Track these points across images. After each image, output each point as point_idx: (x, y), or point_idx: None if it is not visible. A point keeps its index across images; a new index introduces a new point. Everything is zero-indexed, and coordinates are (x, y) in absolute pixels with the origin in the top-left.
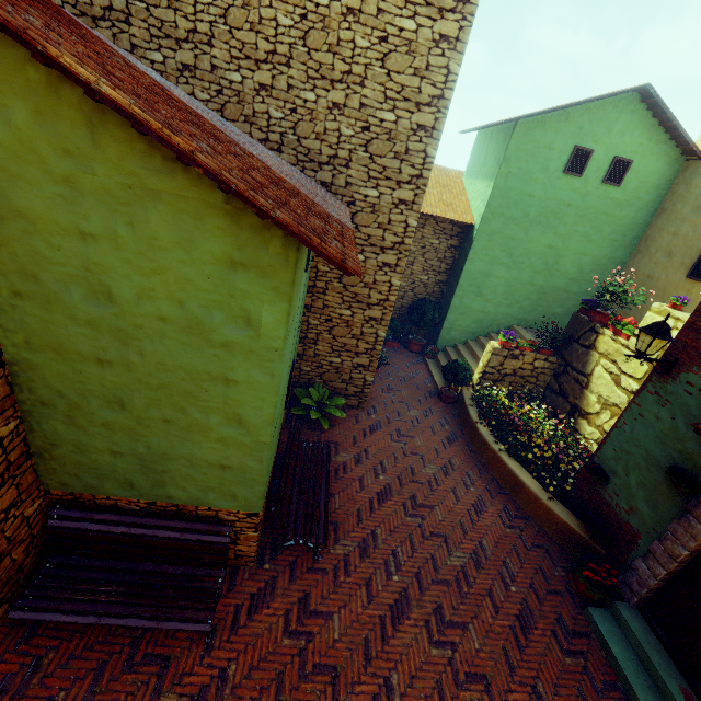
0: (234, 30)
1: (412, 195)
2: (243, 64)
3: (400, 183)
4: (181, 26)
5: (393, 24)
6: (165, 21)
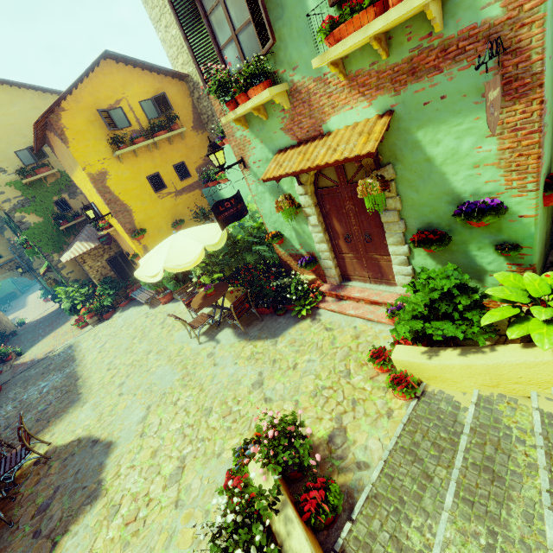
0: None
1: None
2: None
3: None
4: None
5: None
6: None
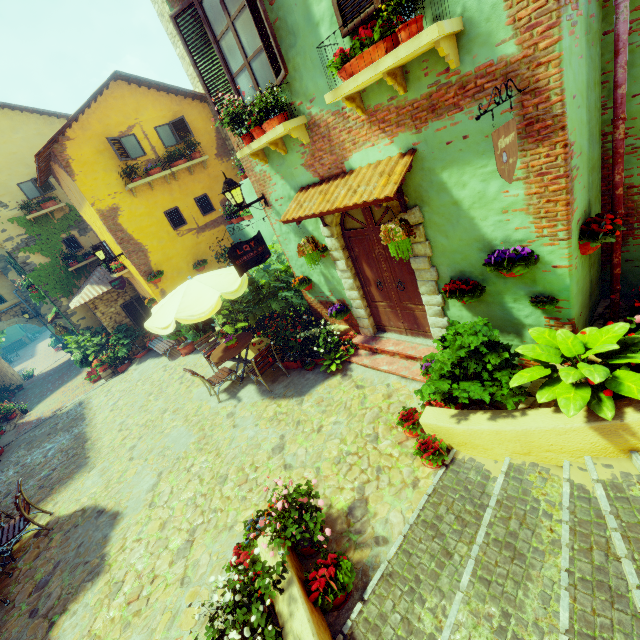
0: None
1: None
2: None
3: None
4: None
5: None
6: None
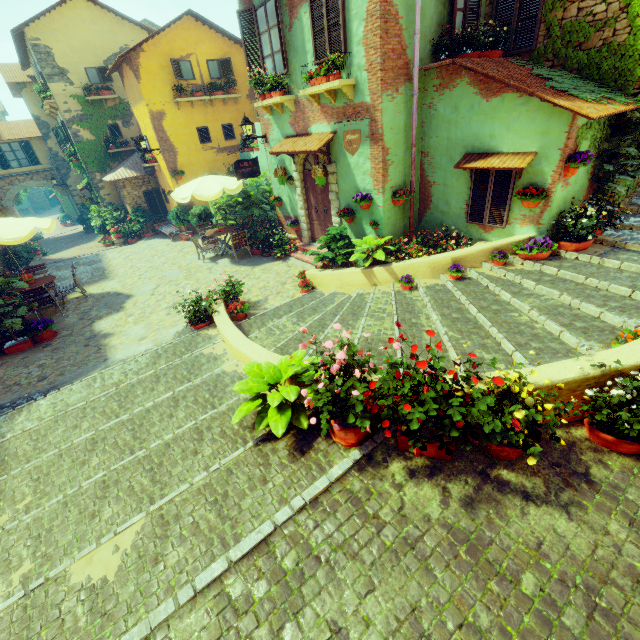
0: None
1: None
2: None
3: None
4: None
5: None
6: None
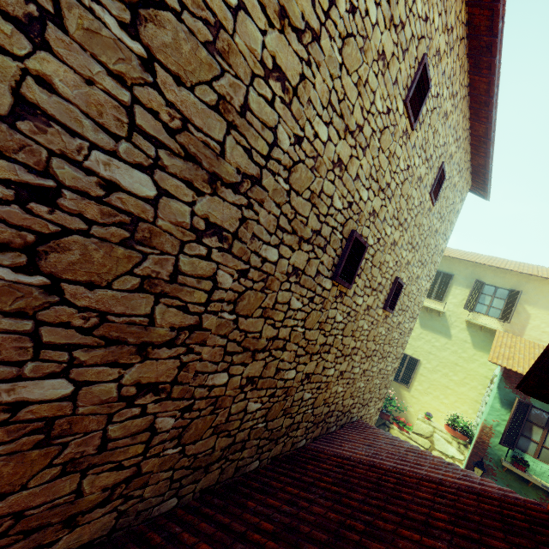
0: (368, 341)
1: (381, 403)
2: (363, 360)
3: (381, 399)
4: (350, 346)
5: (404, 326)
6: (345, 344)
